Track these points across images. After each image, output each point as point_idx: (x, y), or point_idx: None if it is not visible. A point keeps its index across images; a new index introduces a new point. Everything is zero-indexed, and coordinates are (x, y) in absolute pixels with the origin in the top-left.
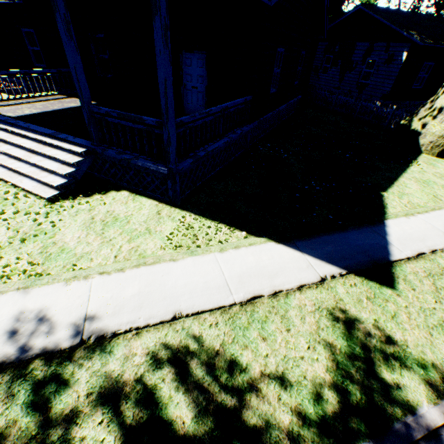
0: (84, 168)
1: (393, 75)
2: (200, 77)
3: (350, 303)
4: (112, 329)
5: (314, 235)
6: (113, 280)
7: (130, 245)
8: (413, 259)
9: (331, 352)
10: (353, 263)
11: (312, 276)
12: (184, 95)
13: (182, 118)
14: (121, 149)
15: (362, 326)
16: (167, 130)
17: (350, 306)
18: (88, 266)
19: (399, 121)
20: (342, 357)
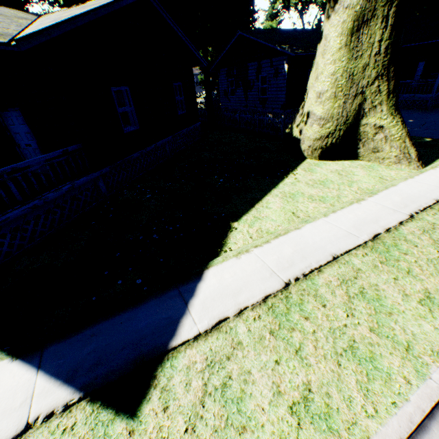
0: None
1: (283, 86)
2: (28, 134)
3: None
4: None
5: (86, 325)
6: None
7: None
8: (203, 337)
9: None
10: (105, 373)
11: (13, 425)
12: (24, 154)
13: None
14: None
15: None
16: None
17: None
18: None
19: None
20: None
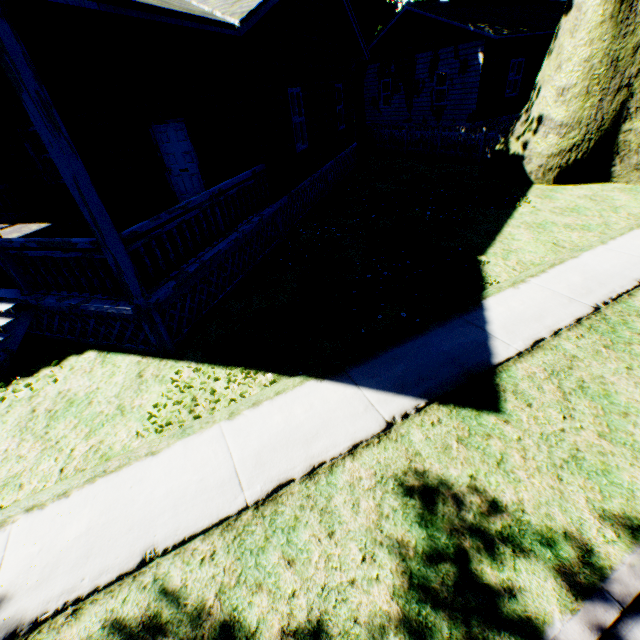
0: (21, 331)
1: (474, 86)
2: (187, 154)
3: (432, 456)
4: (33, 615)
5: (377, 352)
6: (48, 517)
7: (87, 444)
8: (526, 354)
9: (402, 556)
10: (436, 385)
11: (373, 423)
12: (174, 184)
13: (134, 227)
14: (66, 291)
15: (451, 493)
16: (109, 252)
17: (432, 461)
18: (13, 499)
19: (495, 146)
20: (419, 562)
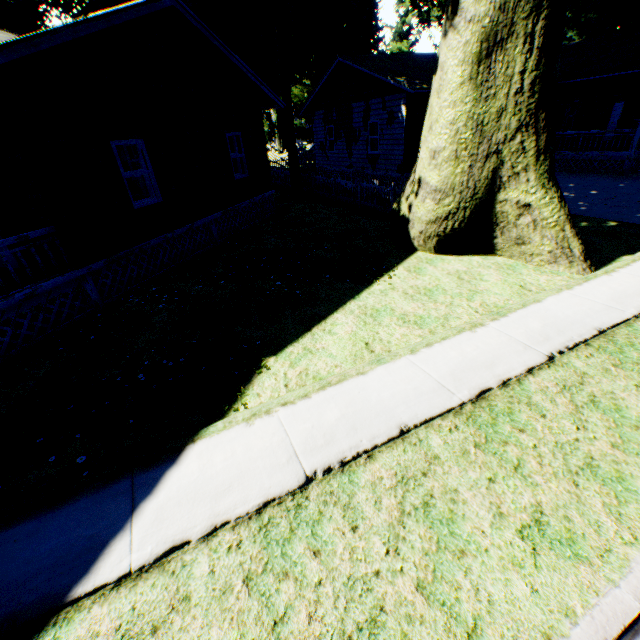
0: None
1: (400, 138)
2: None
3: None
4: None
5: None
6: None
7: None
8: (131, 580)
9: None
10: None
11: None
12: None
13: None
14: None
15: None
16: None
17: None
18: None
19: None
20: None
